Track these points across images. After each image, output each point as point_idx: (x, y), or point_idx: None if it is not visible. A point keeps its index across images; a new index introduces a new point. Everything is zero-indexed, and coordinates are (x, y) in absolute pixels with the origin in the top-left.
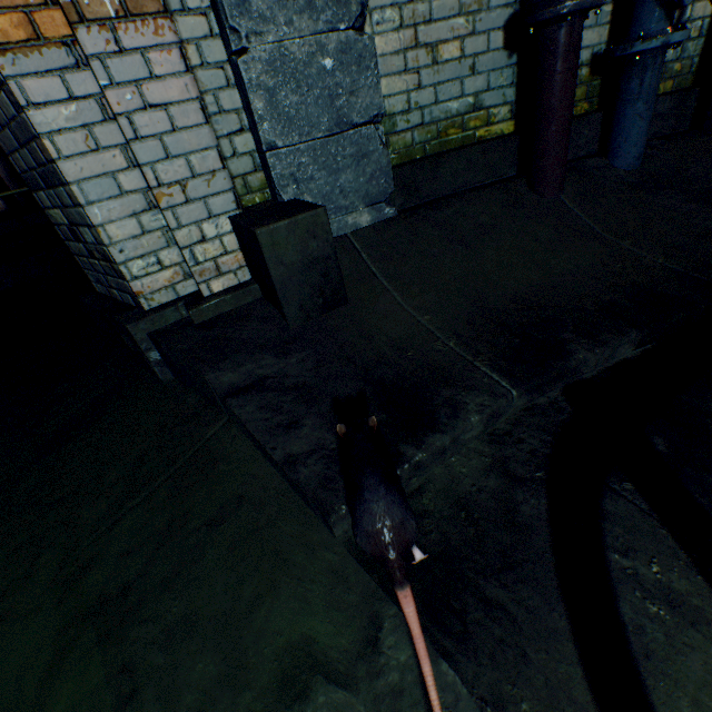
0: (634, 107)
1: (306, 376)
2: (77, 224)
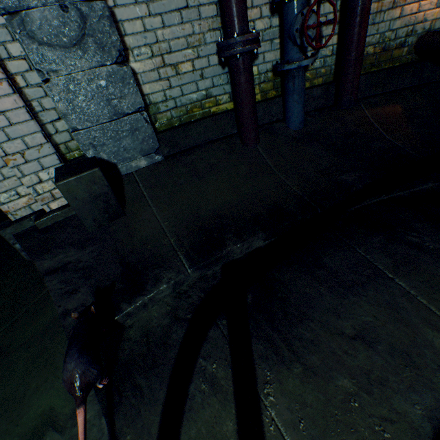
0: (293, 97)
1: (91, 261)
2: None
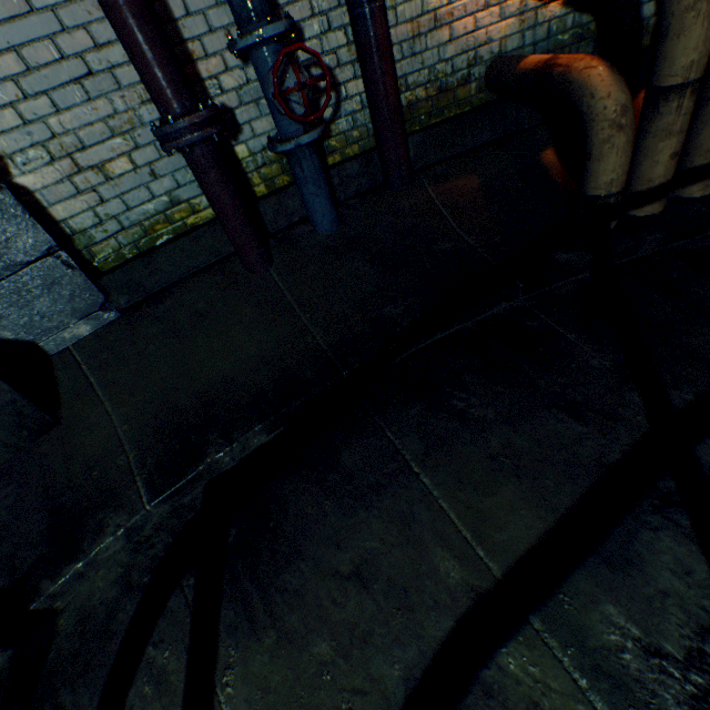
0: (307, 188)
1: (3, 515)
2: None
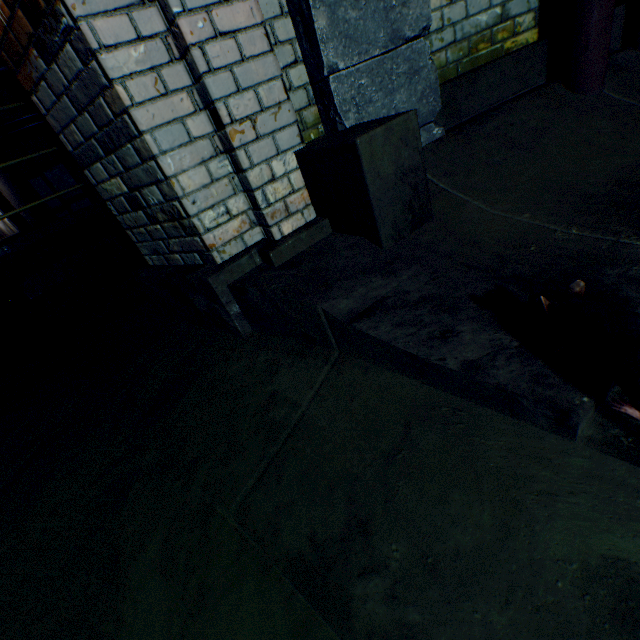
0: None
1: (428, 289)
2: (140, 186)
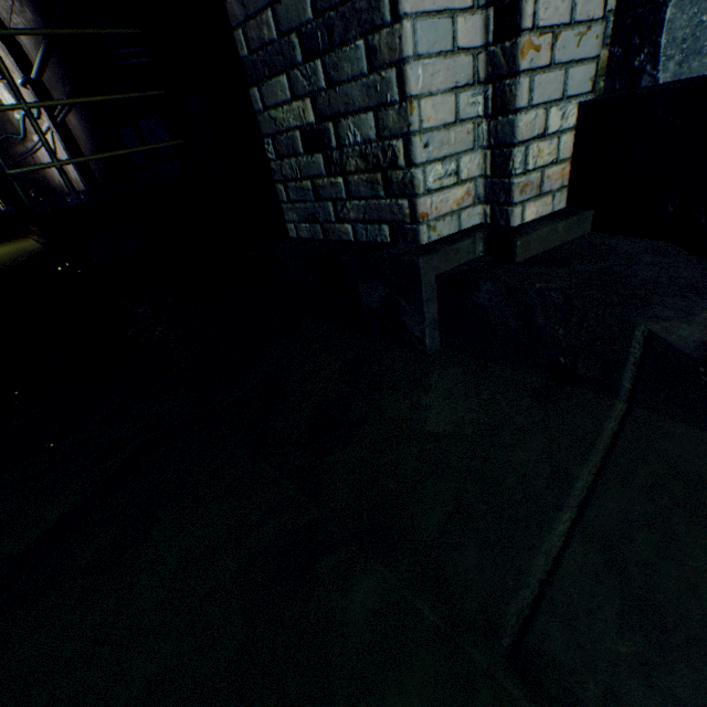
0: None
1: None
2: (341, 113)
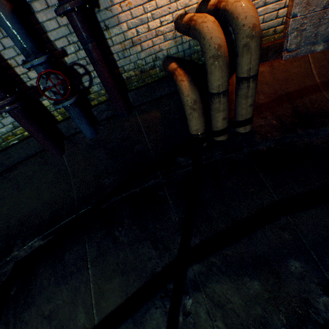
0: (76, 121)
1: None
2: None
